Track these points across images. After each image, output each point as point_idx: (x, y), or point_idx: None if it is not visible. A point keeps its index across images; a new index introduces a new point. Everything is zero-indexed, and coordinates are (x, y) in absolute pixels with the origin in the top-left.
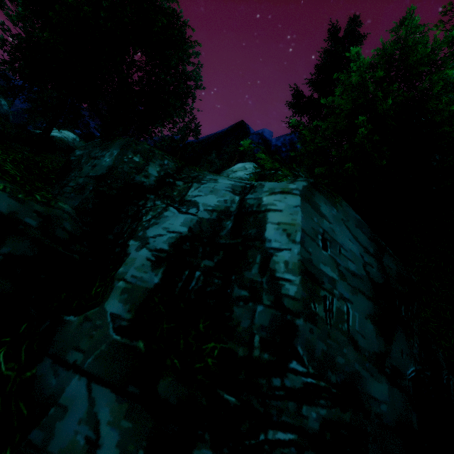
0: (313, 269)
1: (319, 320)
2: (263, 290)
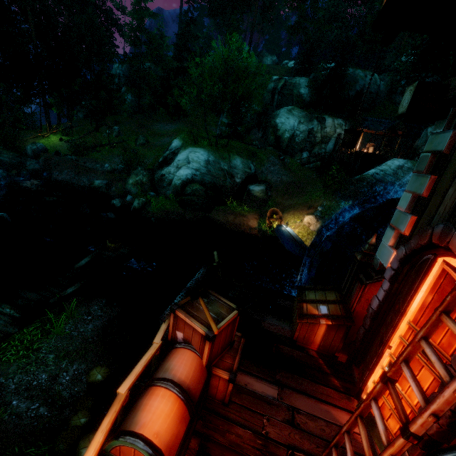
0: None
1: None
2: None
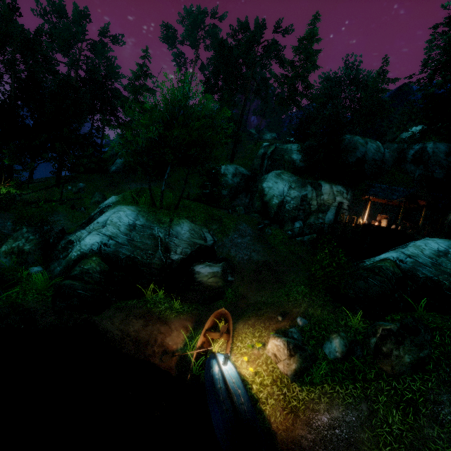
0: (434, 152)
1: (434, 156)
2: (427, 155)
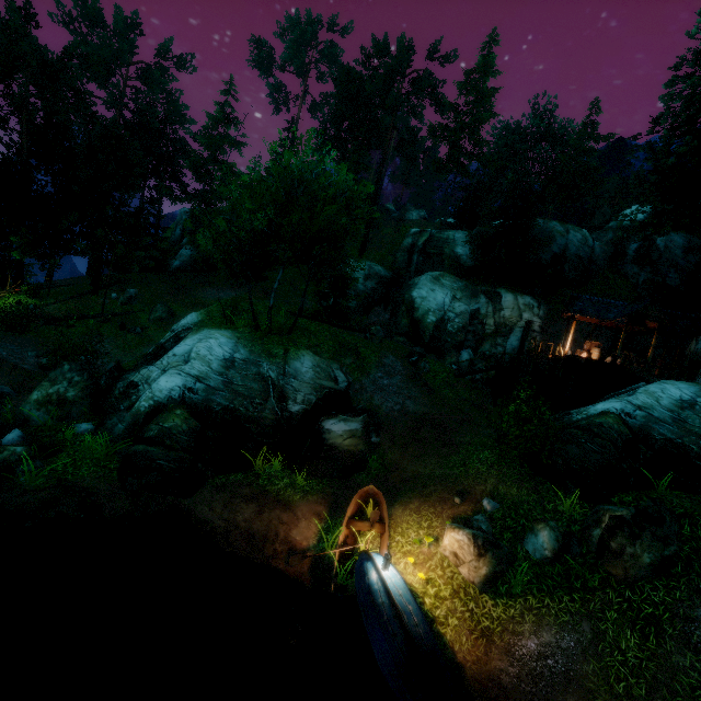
0: (667, 246)
1: (668, 253)
2: (656, 251)
